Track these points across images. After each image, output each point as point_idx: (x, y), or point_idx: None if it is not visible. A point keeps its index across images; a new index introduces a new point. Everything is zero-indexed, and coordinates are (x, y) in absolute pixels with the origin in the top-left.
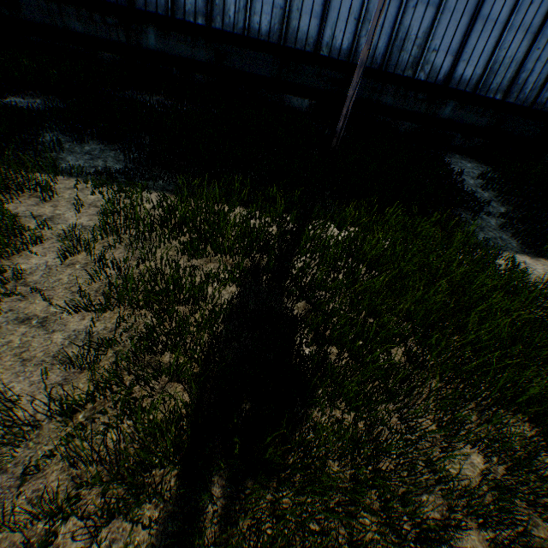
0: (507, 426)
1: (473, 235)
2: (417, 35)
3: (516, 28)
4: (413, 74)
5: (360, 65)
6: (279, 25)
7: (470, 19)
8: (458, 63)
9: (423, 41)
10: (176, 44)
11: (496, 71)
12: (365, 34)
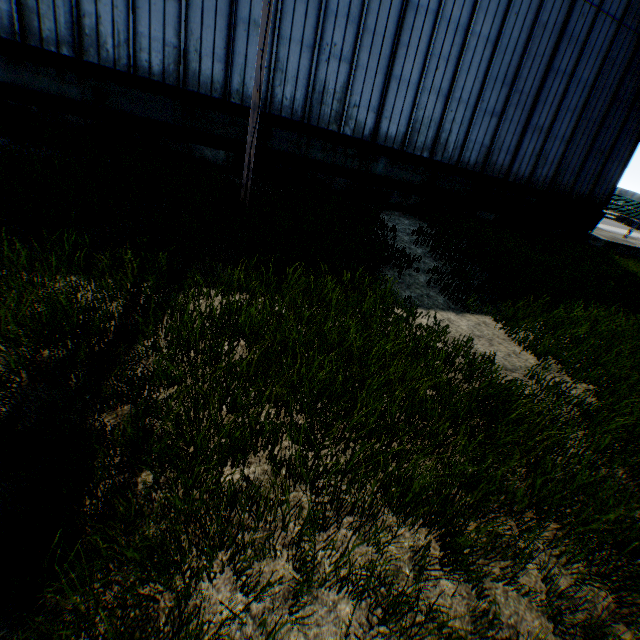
0: (398, 540)
1: (393, 293)
2: (335, 89)
3: (429, 90)
4: (338, 129)
5: (253, 108)
6: (175, 65)
7: (385, 78)
8: (382, 120)
9: (342, 96)
10: (35, 77)
11: (419, 130)
12: (279, 84)
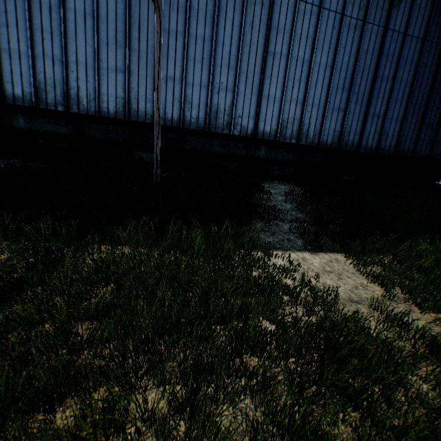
0: None
1: (255, 240)
2: (225, 108)
3: (290, 101)
4: (229, 132)
5: (156, 123)
6: (123, 107)
7: (257, 97)
8: (259, 123)
9: (230, 111)
10: (43, 124)
11: (286, 126)
12: (188, 110)
